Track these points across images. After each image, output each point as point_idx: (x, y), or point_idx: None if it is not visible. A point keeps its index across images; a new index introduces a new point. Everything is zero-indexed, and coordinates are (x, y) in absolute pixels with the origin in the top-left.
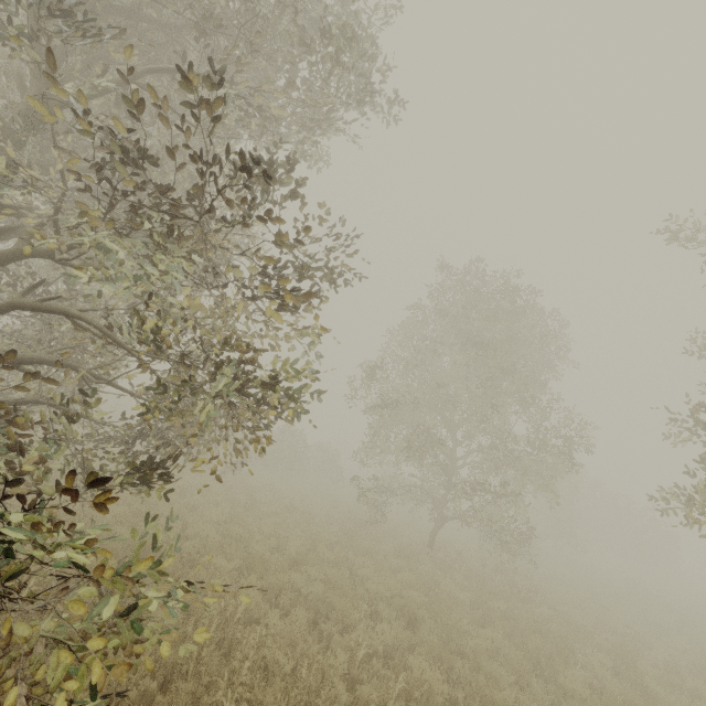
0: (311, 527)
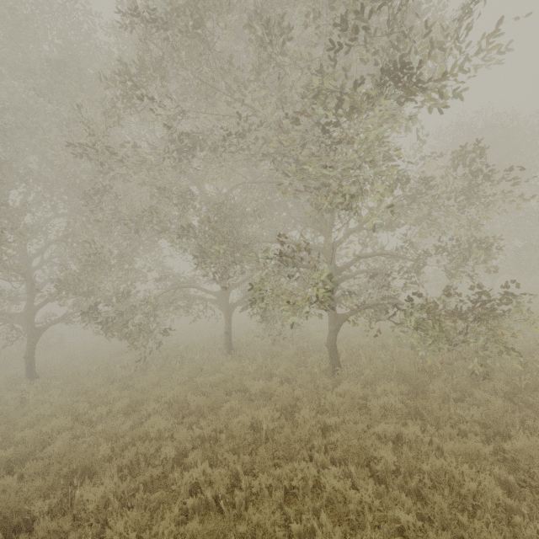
0: None
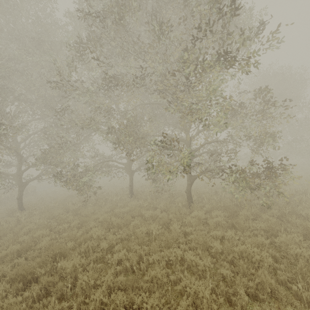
0: None
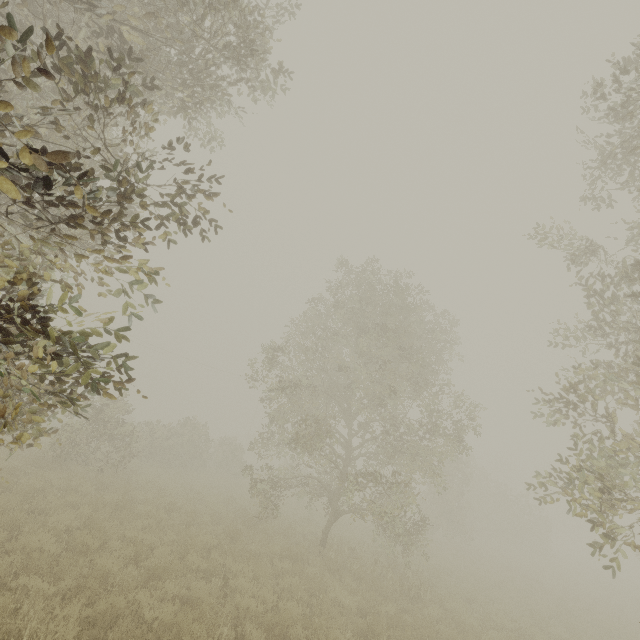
0: (188, 530)
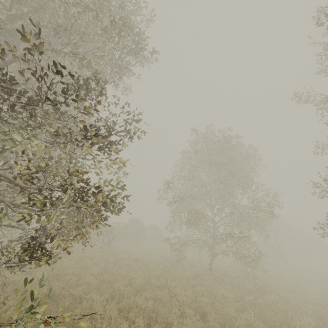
0: (147, 269)
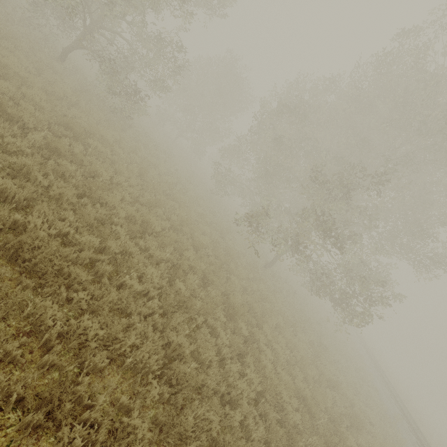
0: None
